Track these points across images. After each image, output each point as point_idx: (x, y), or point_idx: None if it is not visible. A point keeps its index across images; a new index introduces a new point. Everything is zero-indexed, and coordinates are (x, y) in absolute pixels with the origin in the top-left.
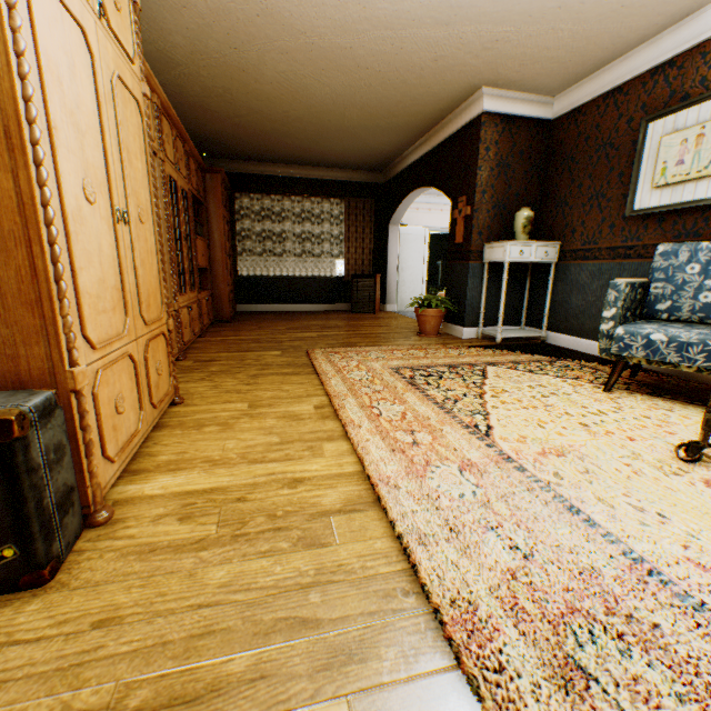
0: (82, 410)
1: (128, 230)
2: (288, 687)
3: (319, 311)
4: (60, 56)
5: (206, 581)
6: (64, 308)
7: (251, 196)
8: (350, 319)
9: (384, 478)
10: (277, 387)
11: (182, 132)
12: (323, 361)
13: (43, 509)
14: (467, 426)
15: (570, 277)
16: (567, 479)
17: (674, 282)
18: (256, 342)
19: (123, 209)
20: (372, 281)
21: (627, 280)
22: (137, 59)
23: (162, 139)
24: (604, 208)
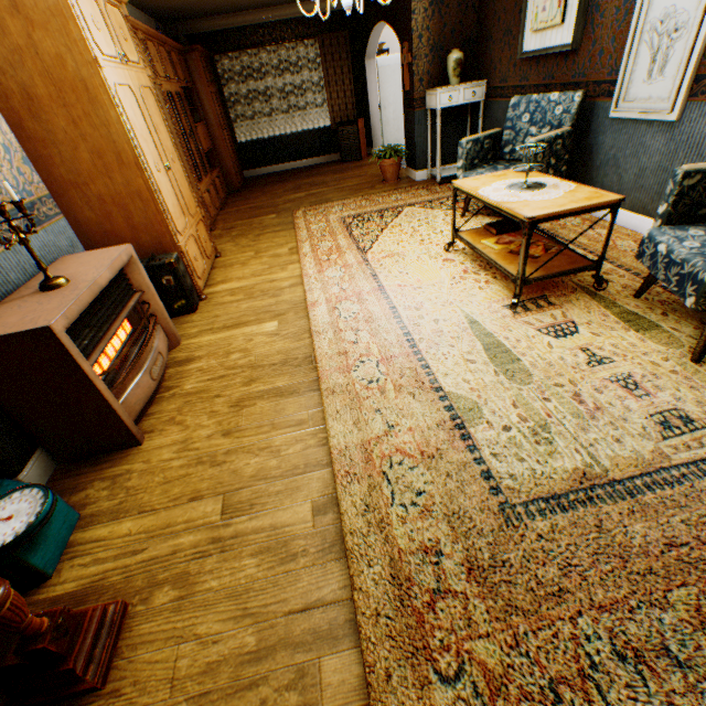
0: (187, 259)
1: (172, 173)
2: (264, 320)
3: (314, 166)
4: (132, 113)
5: (242, 308)
6: (170, 223)
7: (230, 55)
8: (337, 172)
9: (308, 275)
10: (270, 241)
11: (161, 40)
12: (301, 219)
13: (189, 289)
14: (361, 249)
15: (493, 115)
16: (385, 266)
17: (515, 130)
18: (260, 209)
19: (167, 163)
20: (355, 129)
21: (470, 139)
22: (140, 59)
23: (154, 66)
24: (511, 47)
